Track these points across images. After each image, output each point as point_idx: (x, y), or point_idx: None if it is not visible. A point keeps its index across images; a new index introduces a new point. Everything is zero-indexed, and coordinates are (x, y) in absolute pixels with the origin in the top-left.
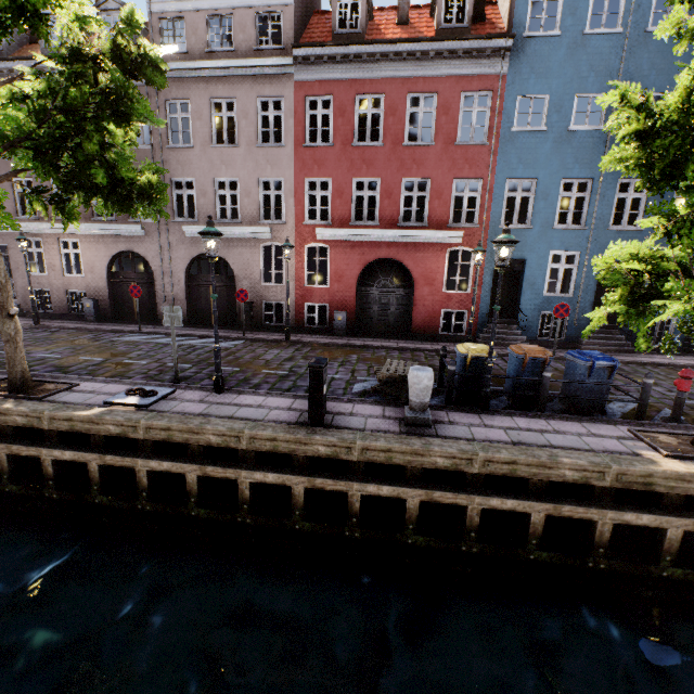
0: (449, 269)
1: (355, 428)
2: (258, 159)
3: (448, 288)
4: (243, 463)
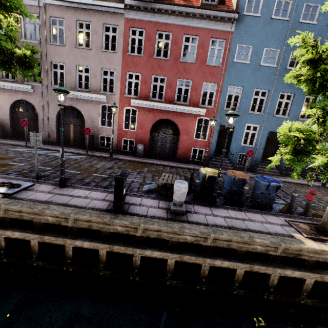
0: (196, 128)
1: (141, 215)
2: (102, 58)
3: (195, 137)
4: (69, 234)
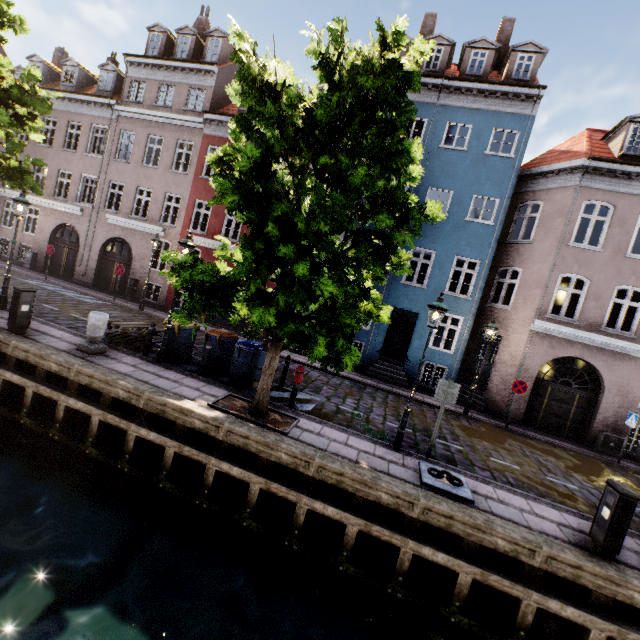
0: None
1: (37, 341)
2: (169, 180)
3: None
4: None
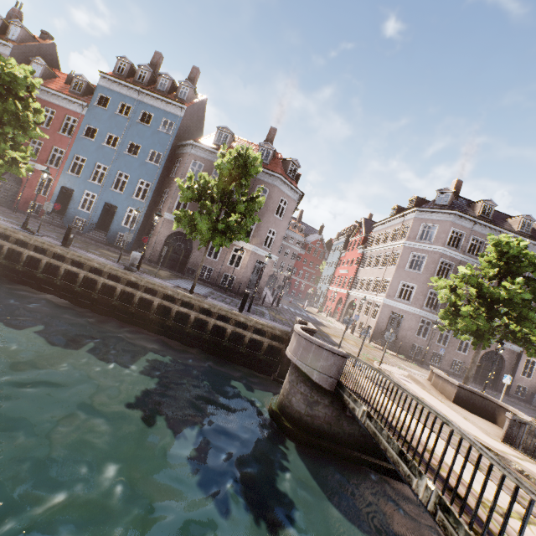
0: None
1: None
2: None
3: None
4: None
